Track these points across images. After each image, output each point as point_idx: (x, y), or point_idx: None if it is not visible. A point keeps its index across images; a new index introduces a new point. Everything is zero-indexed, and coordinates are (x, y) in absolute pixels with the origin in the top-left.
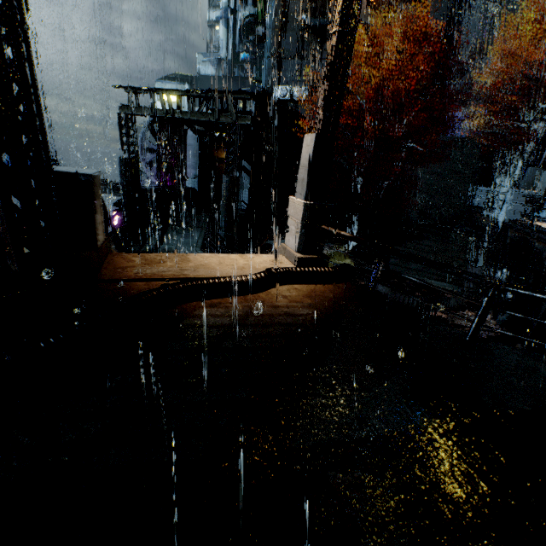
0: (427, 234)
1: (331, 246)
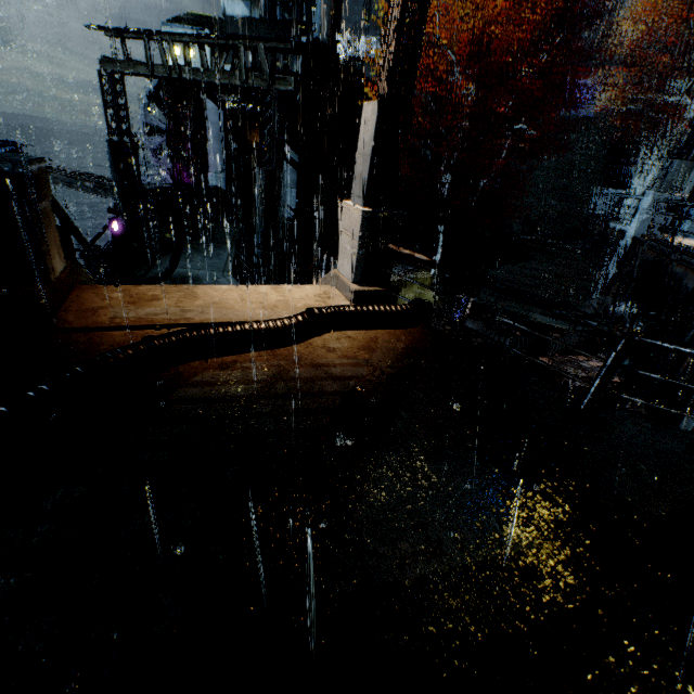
0: (534, 253)
1: (407, 269)
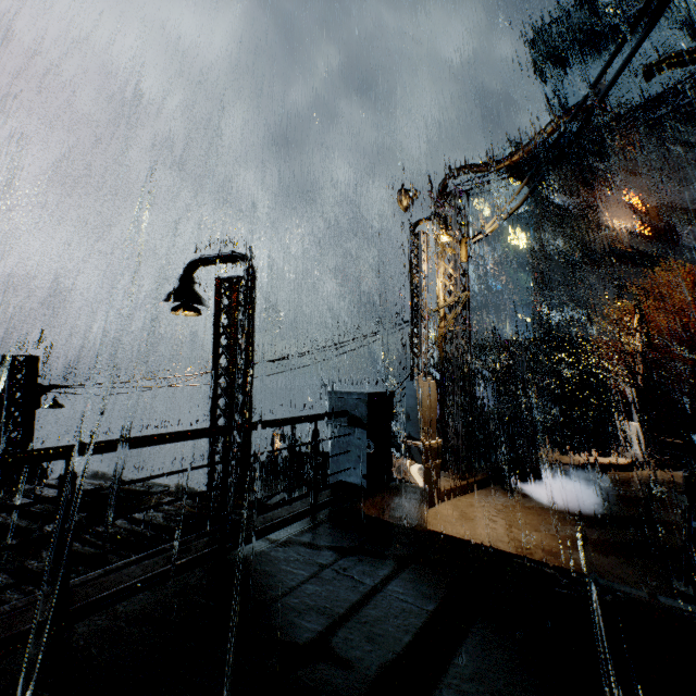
0: None
1: None
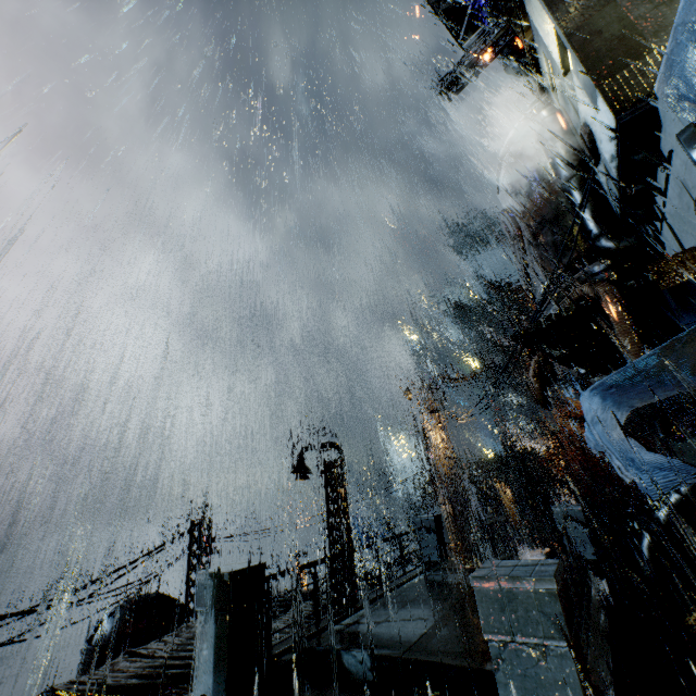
0: None
1: None
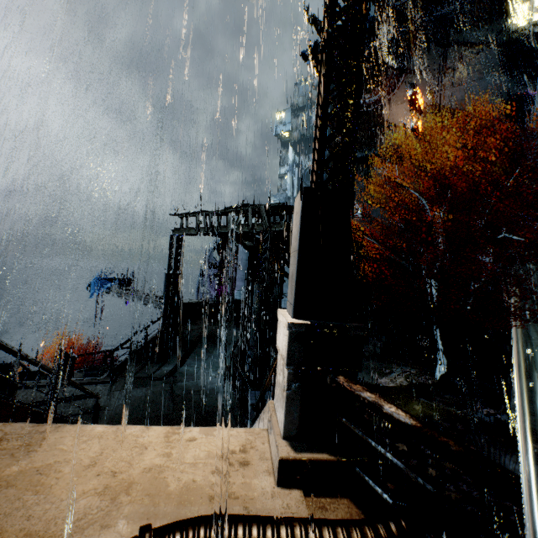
0: None
1: (407, 371)
